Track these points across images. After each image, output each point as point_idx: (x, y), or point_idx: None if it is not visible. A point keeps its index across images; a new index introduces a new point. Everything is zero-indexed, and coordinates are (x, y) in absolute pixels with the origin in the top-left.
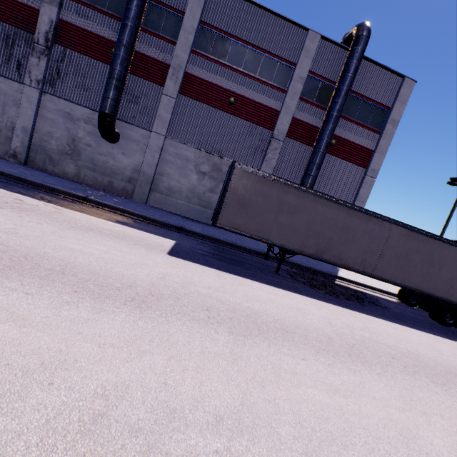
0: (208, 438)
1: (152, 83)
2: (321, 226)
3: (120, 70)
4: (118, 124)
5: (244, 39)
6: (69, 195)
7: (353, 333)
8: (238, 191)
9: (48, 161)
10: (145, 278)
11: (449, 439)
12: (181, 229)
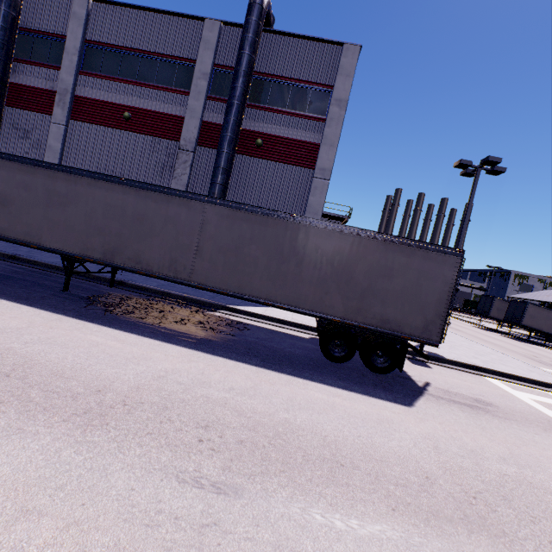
0: None
1: (42, 115)
2: (105, 217)
3: None
4: None
5: (134, 47)
6: None
7: None
8: None
9: None
10: None
11: None
12: (15, 258)
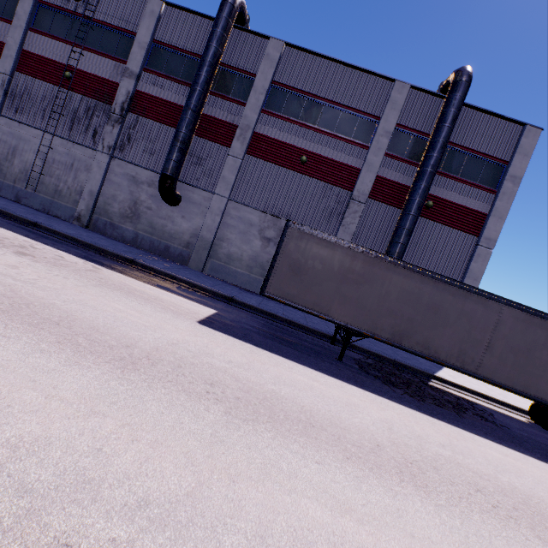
0: (114, 521)
1: (218, 145)
2: (399, 301)
3: (185, 132)
4: (180, 187)
5: (320, 95)
6: (117, 256)
7: (424, 446)
8: (291, 255)
9: (108, 224)
10: (151, 341)
11: None
12: (231, 300)
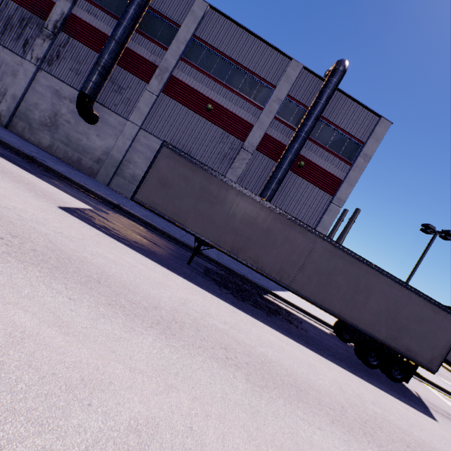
0: None
1: (139, 79)
2: (241, 222)
3: (106, 59)
4: (99, 108)
5: (231, 57)
6: (18, 151)
7: (205, 319)
8: (161, 170)
9: (27, 129)
10: None
11: (162, 413)
12: (118, 207)
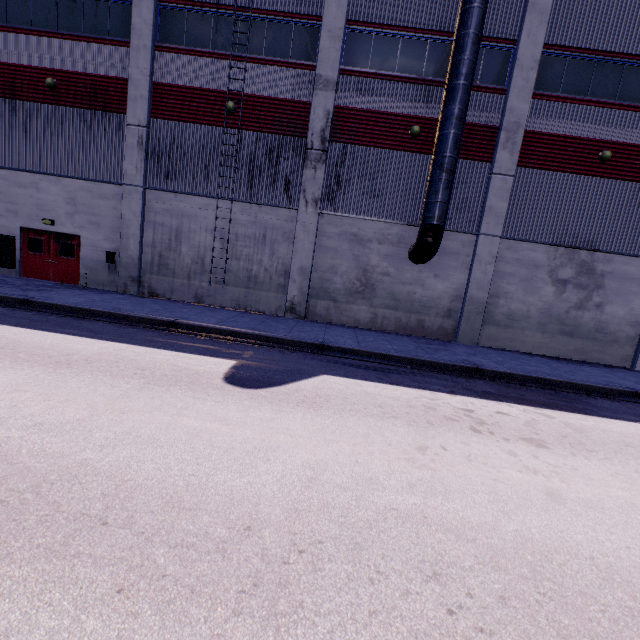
0: None
1: (471, 162)
2: None
3: (454, 156)
4: None
5: (618, 51)
6: (452, 368)
7: None
8: None
9: (332, 308)
10: None
11: None
12: (635, 395)
